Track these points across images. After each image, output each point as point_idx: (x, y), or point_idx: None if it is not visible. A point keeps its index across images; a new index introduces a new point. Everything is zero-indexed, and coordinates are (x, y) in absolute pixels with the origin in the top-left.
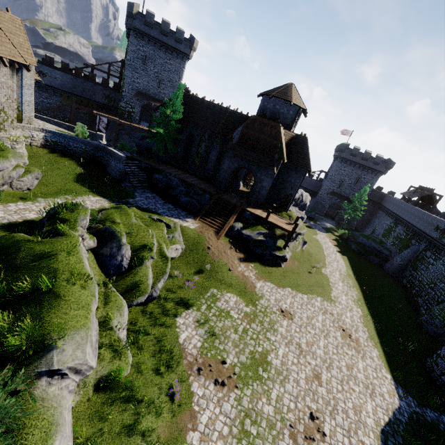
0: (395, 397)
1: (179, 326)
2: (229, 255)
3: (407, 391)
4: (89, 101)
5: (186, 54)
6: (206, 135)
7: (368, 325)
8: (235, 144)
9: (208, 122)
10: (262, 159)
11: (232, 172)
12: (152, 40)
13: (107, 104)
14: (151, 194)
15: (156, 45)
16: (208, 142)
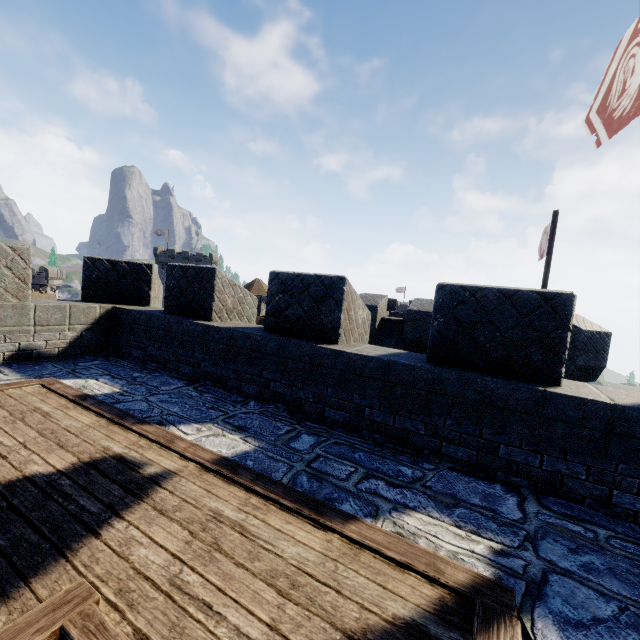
0: None
1: None
2: None
3: None
4: None
5: None
6: None
7: None
8: None
9: None
10: None
11: None
12: None
13: None
14: None
15: None
16: None
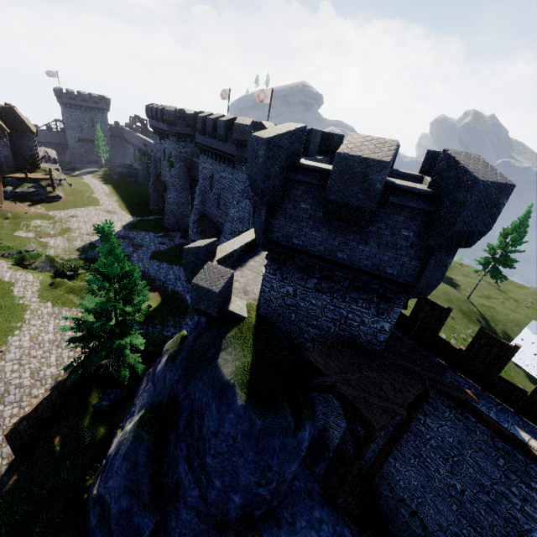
0: (131, 219)
1: (18, 235)
2: (18, 207)
3: (138, 217)
4: None
5: None
6: None
7: (122, 206)
8: None
9: None
10: None
11: None
12: None
13: None
14: None
15: None
16: None
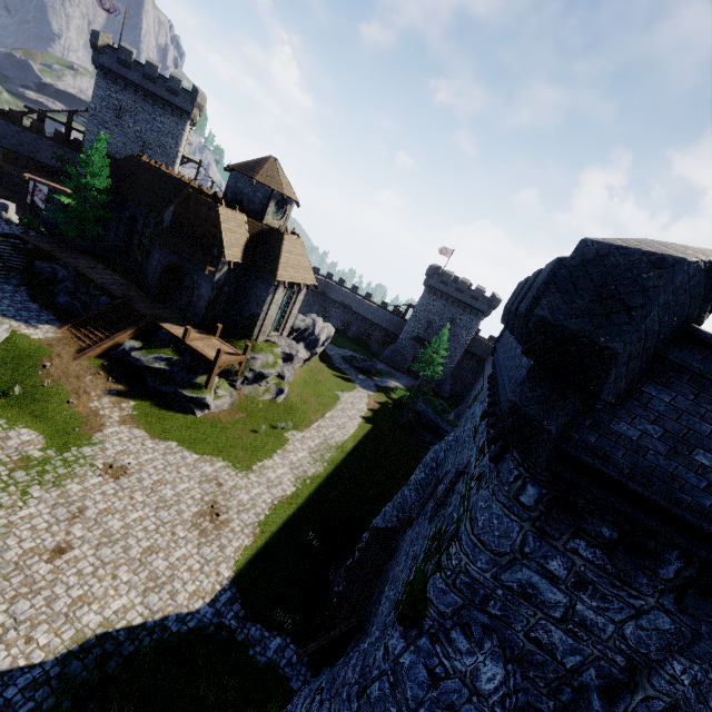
0: (202, 600)
1: None
2: (85, 382)
3: (242, 598)
4: (29, 160)
5: (187, 112)
6: (152, 218)
7: (282, 509)
8: (164, 229)
9: (155, 199)
10: (195, 253)
11: (163, 270)
12: (132, 86)
13: (60, 168)
14: (15, 287)
15: (139, 94)
16: (154, 228)
